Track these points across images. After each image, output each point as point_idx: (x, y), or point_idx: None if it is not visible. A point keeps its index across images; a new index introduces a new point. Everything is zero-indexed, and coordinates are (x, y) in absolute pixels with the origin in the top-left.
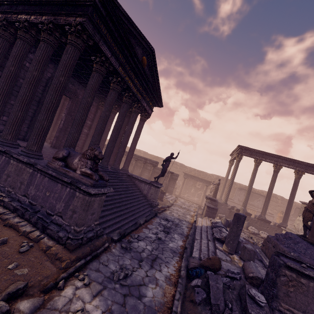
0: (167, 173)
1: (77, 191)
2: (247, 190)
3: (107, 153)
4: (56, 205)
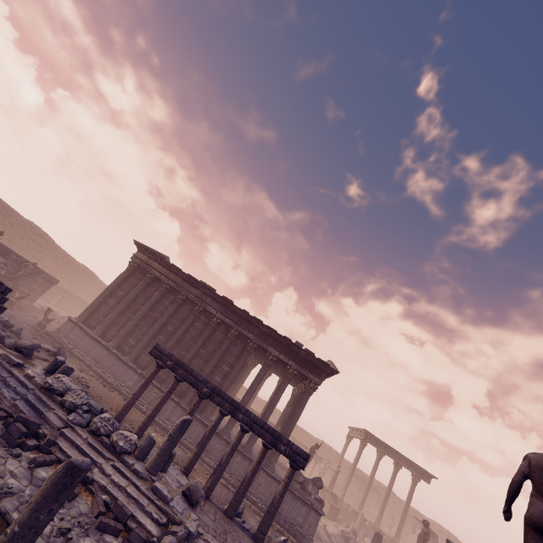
0: None
1: (312, 511)
2: (366, 486)
3: None
4: (297, 518)
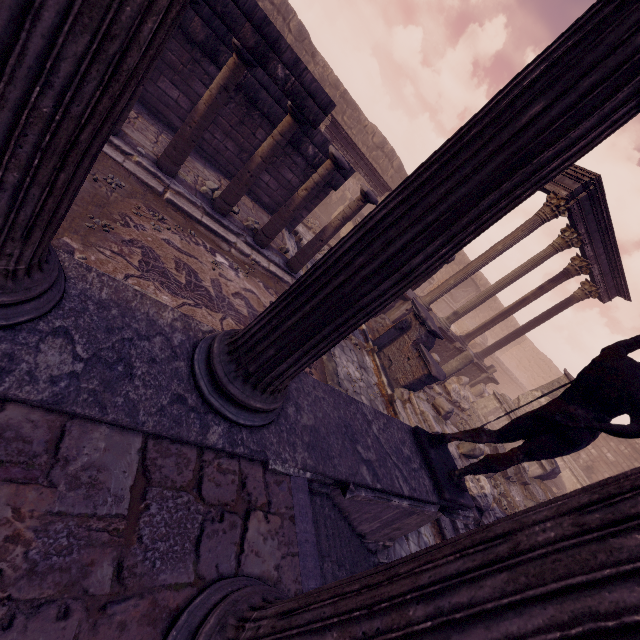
0: (312, 147)
1: None
2: (488, 293)
3: None
4: None
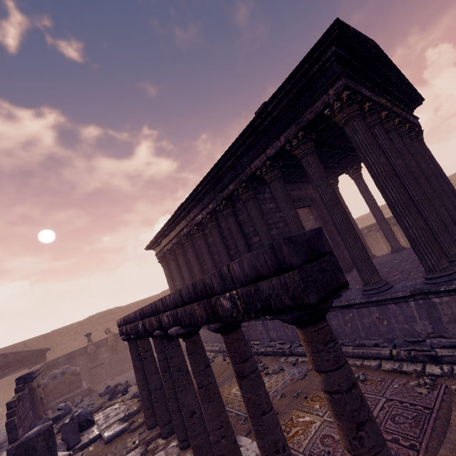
0: None
1: None
2: None
3: (451, 218)
4: None
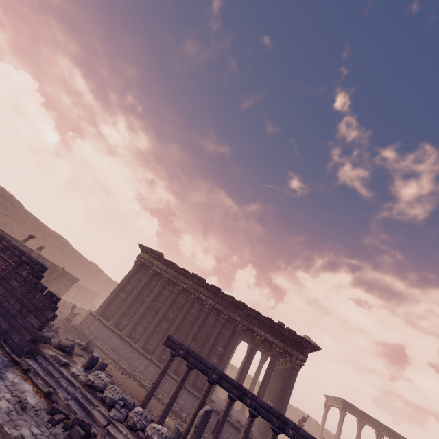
0: None
1: None
2: None
3: None
4: None
